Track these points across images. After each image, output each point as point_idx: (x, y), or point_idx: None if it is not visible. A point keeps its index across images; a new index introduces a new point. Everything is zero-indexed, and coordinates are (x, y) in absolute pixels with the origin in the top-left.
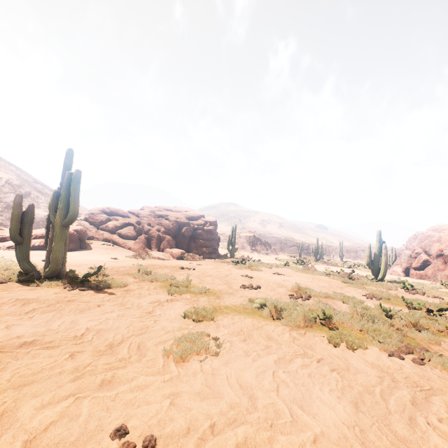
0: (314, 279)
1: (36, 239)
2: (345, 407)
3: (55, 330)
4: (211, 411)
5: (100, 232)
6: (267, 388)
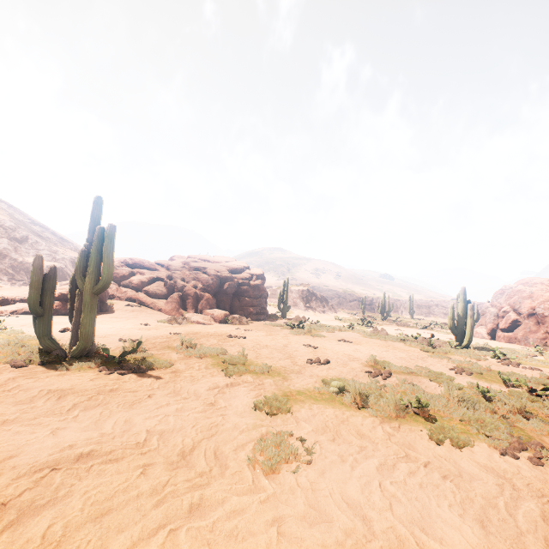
0: (388, 347)
1: None
2: (472, 529)
3: (110, 435)
4: (326, 542)
5: (122, 289)
6: (379, 506)
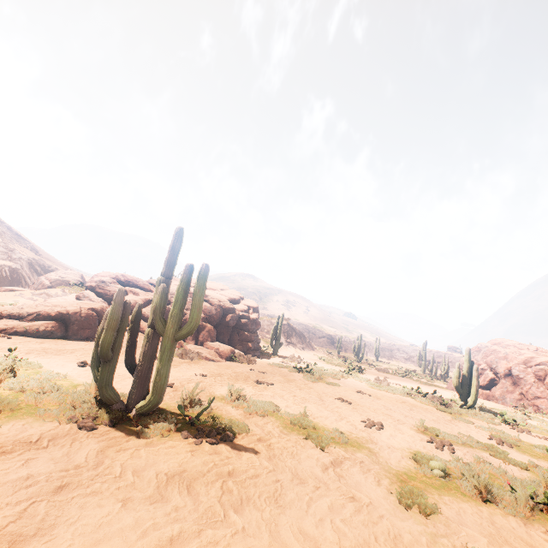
0: (407, 404)
1: (39, 320)
2: None
3: None
4: None
5: None
6: None
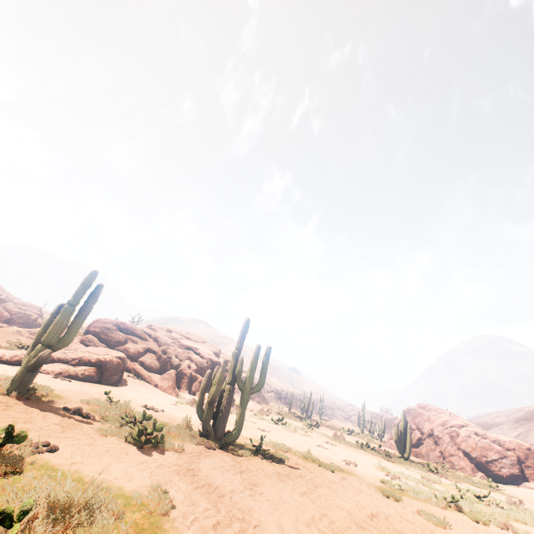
0: (364, 454)
1: (81, 365)
2: None
3: (359, 505)
4: None
5: None
6: None
